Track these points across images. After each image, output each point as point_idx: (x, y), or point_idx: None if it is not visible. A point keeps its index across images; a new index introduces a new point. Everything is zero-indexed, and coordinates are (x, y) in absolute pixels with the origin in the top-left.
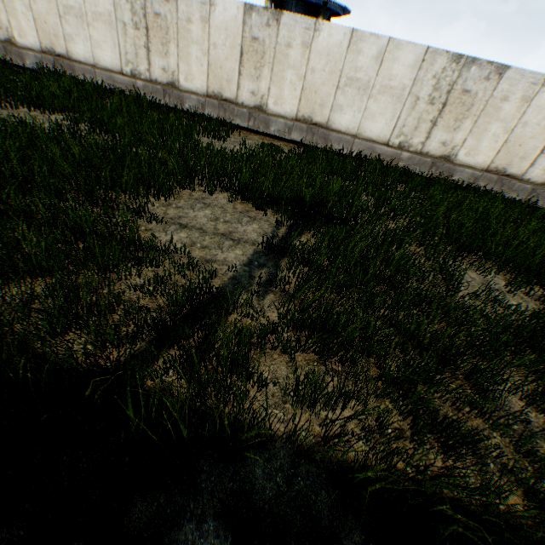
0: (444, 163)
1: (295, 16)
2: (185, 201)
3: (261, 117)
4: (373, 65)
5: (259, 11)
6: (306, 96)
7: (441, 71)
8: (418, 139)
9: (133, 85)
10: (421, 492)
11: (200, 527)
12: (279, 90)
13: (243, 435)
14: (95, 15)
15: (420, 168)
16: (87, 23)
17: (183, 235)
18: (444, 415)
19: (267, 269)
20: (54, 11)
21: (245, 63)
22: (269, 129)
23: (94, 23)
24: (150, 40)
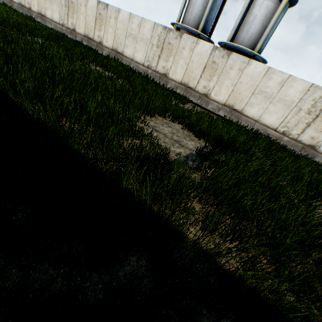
0: (310, 149)
1: (238, 55)
2: (159, 121)
3: (205, 99)
4: (276, 86)
5: (220, 50)
6: (233, 94)
7: (318, 97)
8: (295, 131)
9: (146, 71)
10: (279, 306)
11: (138, 261)
12: (219, 88)
13: (174, 223)
14: (141, 39)
15: (293, 148)
16: (136, 41)
17: (155, 134)
18: (300, 271)
19: (196, 163)
20: (124, 34)
21: (205, 72)
22: (208, 106)
23: (139, 42)
24: (162, 53)
